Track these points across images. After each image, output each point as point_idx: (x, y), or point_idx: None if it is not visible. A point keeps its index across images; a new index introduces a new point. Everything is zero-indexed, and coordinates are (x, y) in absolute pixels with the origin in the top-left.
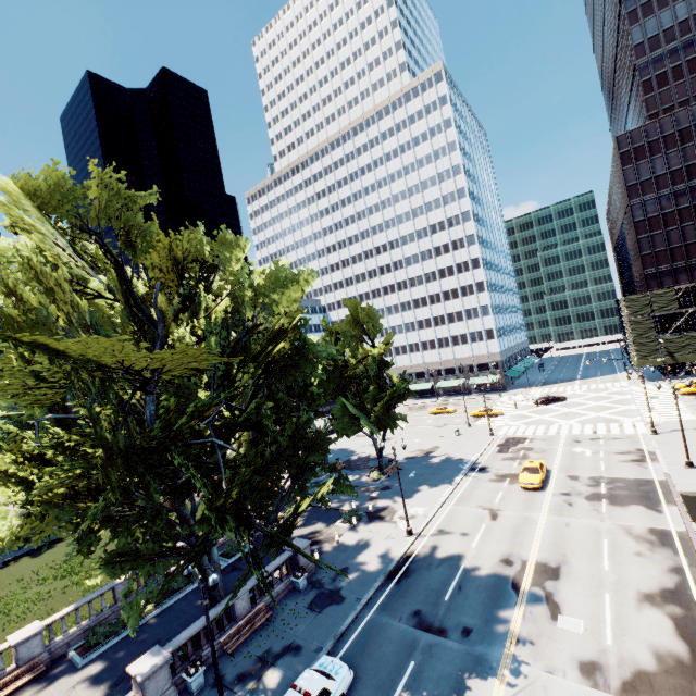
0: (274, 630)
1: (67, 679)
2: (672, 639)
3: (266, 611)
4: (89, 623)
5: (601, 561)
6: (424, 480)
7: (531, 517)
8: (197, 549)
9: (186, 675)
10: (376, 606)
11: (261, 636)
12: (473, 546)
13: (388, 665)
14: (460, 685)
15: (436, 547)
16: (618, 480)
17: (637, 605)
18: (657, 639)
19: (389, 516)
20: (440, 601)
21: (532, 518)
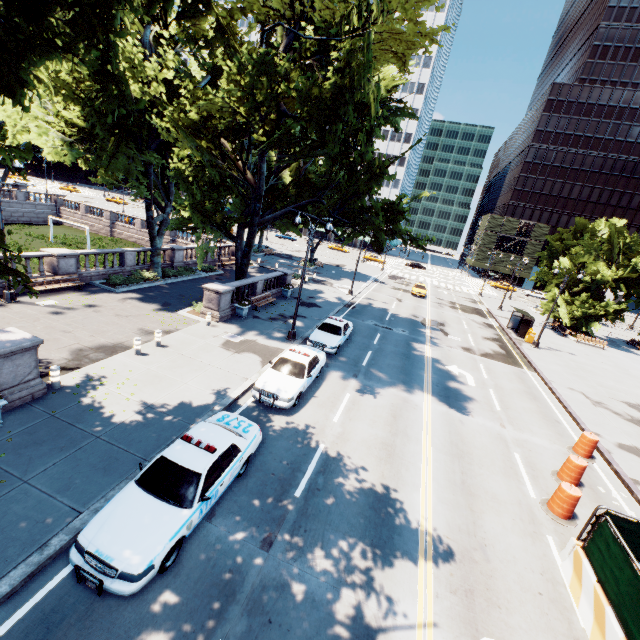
0: (280, 308)
1: (111, 295)
2: (498, 349)
3: (272, 298)
4: (105, 271)
5: (463, 326)
6: (345, 276)
7: (422, 306)
8: (256, 229)
9: (241, 305)
10: (344, 314)
11: (272, 308)
12: (393, 308)
13: (366, 332)
14: (408, 343)
15: (370, 303)
16: (464, 305)
17: (483, 339)
18: (492, 348)
19: (329, 284)
20: (384, 320)
21: (422, 306)
